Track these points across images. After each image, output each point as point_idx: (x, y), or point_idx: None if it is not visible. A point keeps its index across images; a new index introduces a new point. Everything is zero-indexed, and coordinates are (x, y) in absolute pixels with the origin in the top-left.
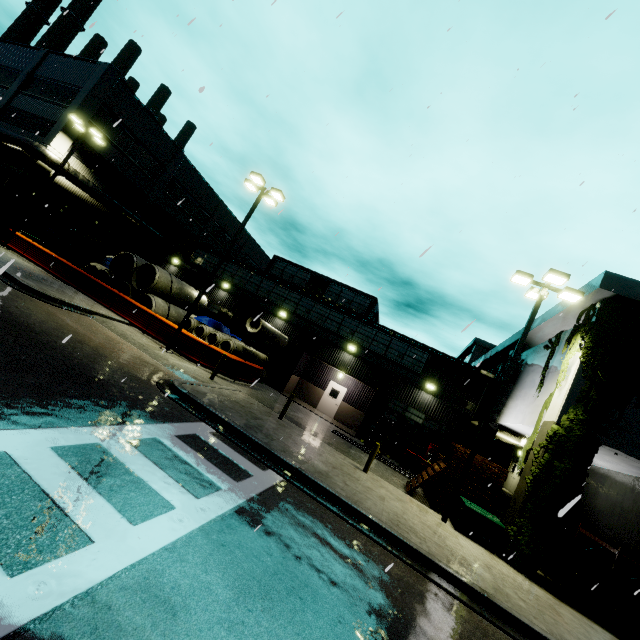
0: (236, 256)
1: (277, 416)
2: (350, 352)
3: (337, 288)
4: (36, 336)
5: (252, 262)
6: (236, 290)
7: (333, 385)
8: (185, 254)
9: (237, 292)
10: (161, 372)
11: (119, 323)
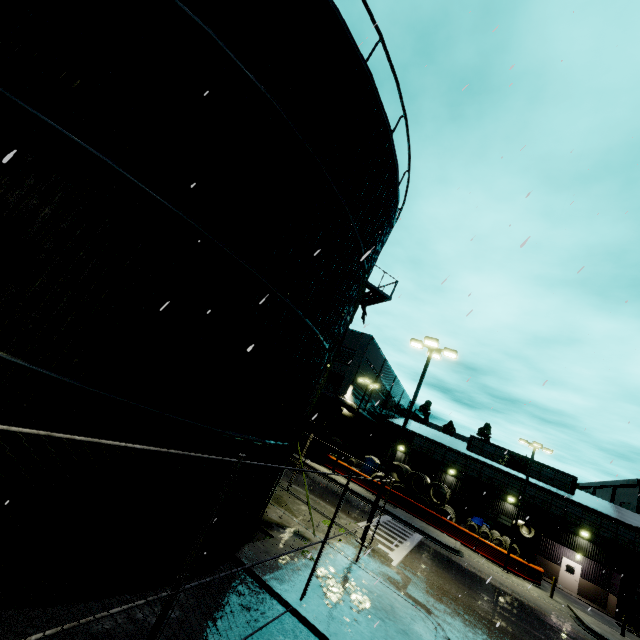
0: (395, 408)
1: (616, 632)
2: (583, 537)
3: (536, 466)
4: (551, 619)
5: (401, 407)
6: (461, 475)
7: (566, 561)
8: (407, 442)
9: (463, 477)
10: (559, 612)
11: (461, 547)
